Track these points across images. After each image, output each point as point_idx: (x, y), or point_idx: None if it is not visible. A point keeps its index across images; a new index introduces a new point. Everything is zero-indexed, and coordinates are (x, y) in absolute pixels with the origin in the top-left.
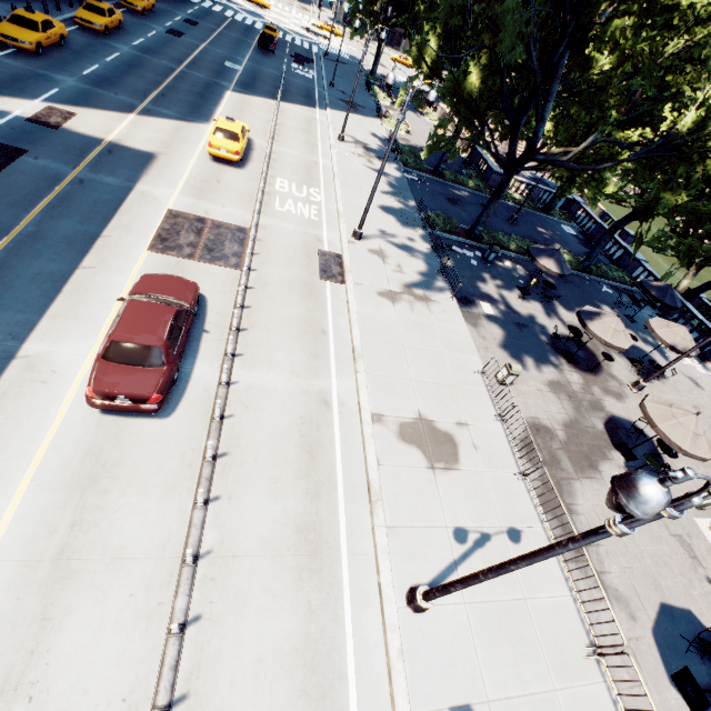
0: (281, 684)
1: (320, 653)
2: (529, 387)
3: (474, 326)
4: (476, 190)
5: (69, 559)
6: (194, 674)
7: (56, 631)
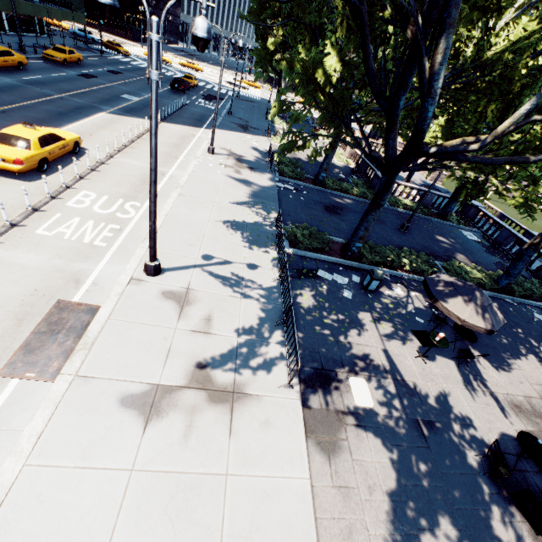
0: None
1: None
2: None
3: (329, 451)
4: (361, 197)
5: None
6: None
7: None
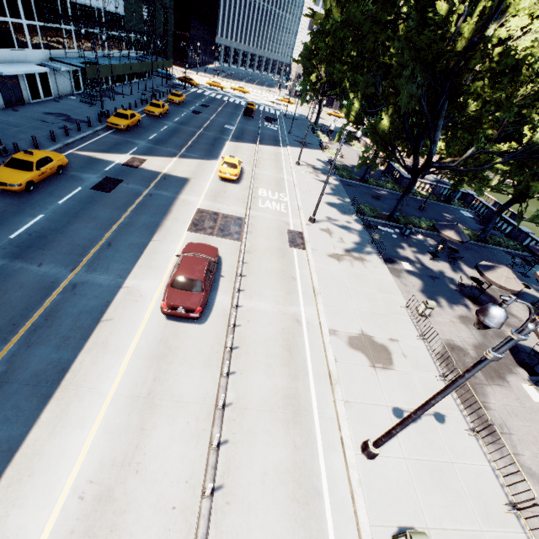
0: (279, 490)
1: (304, 476)
2: (443, 319)
3: (398, 277)
4: (392, 190)
5: (153, 398)
6: (226, 474)
7: (148, 436)
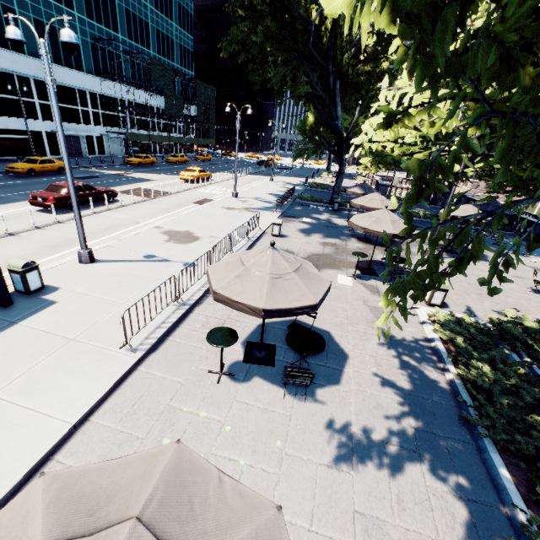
0: None
1: None
2: (300, 240)
3: (284, 222)
4: None
5: None
6: None
7: None
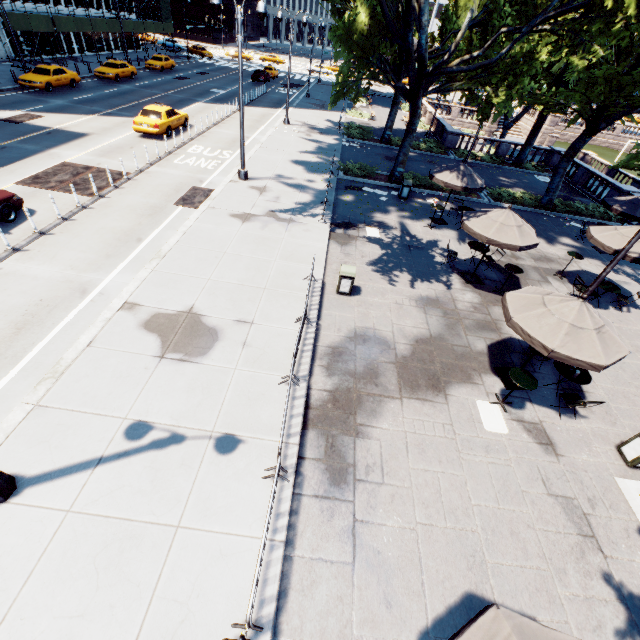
0: None
1: None
2: (383, 299)
3: (342, 244)
4: (428, 152)
5: None
6: None
7: None
